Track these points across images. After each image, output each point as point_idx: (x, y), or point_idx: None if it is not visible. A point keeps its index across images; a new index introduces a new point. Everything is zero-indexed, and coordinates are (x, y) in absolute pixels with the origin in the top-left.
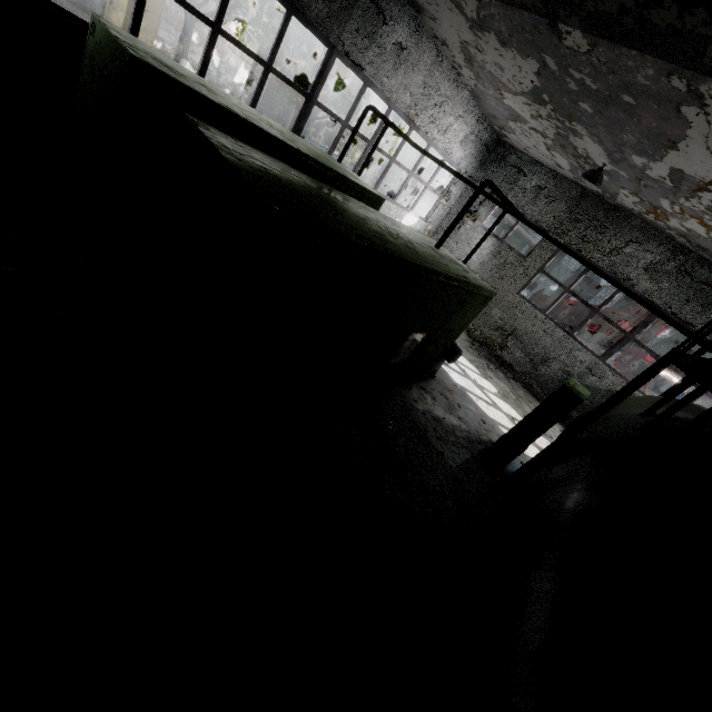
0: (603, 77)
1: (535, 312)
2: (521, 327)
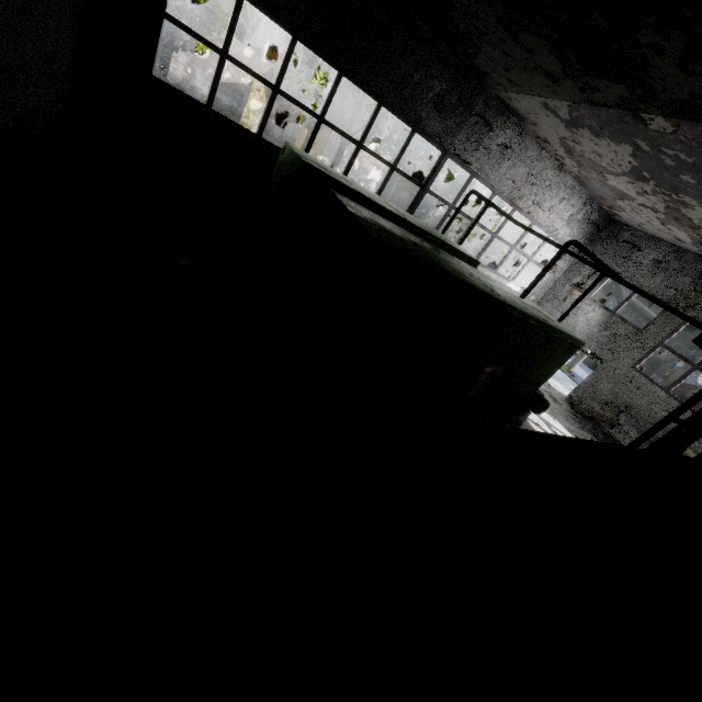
0: (695, 151)
1: (654, 388)
2: (636, 404)
